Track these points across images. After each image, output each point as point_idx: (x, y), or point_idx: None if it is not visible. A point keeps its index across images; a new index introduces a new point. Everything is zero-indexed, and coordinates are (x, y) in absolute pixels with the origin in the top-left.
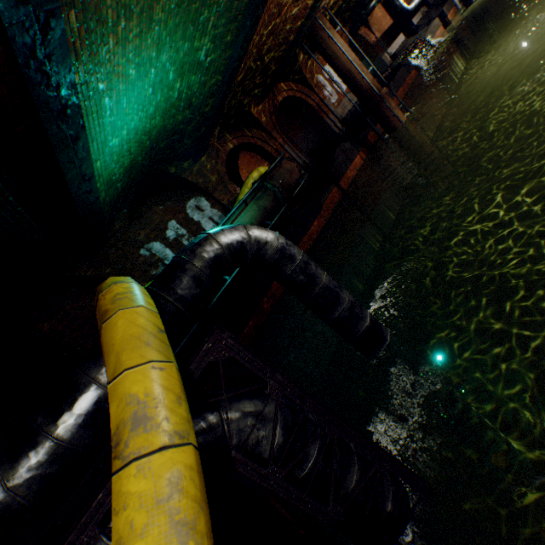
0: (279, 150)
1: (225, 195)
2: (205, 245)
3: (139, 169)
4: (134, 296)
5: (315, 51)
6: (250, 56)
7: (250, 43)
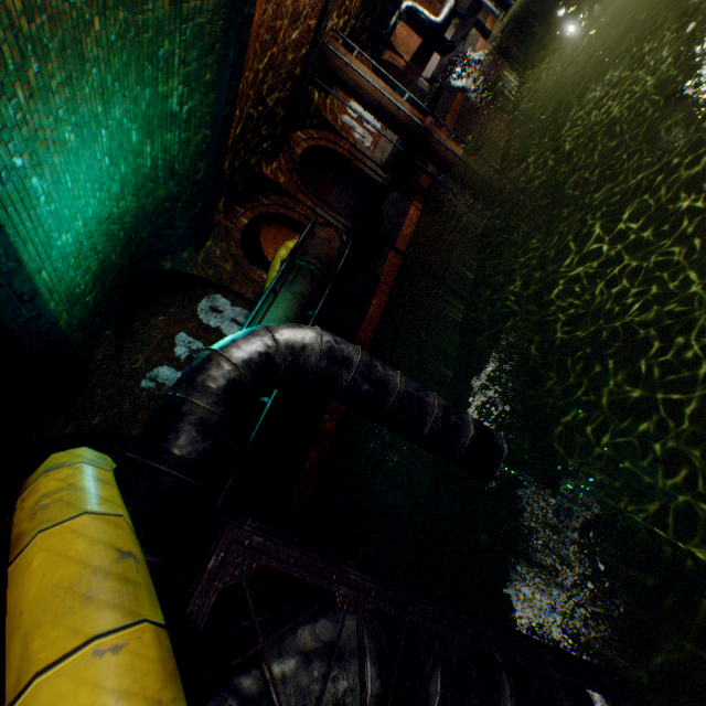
0: (310, 216)
1: (248, 286)
2: (210, 369)
3: (116, 272)
4: (73, 495)
5: (333, 86)
6: (247, 100)
7: (241, 81)
